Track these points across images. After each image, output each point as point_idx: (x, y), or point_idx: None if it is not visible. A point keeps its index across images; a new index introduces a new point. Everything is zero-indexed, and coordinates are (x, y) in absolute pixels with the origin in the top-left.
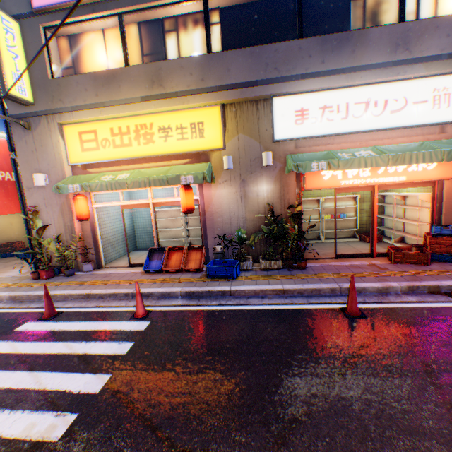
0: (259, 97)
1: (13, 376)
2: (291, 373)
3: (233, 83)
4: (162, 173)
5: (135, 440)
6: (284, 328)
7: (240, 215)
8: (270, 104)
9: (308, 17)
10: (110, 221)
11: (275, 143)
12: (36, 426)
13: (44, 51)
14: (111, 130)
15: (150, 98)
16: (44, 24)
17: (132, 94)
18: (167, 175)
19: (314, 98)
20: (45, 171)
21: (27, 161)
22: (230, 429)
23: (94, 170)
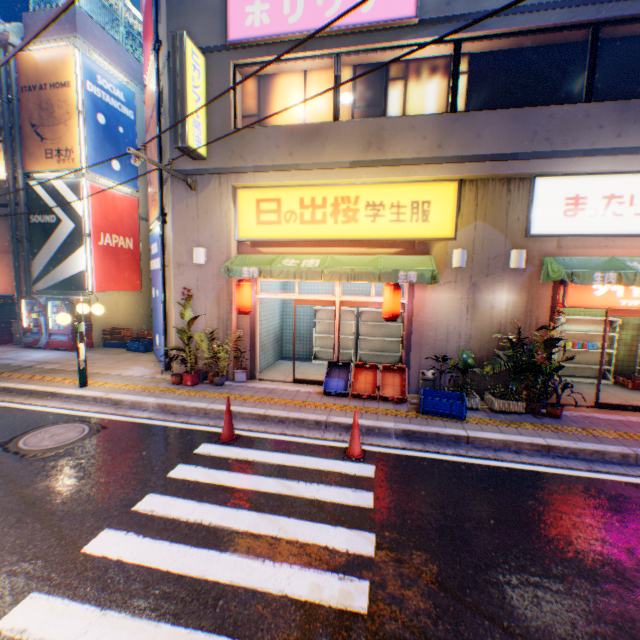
0: (515, 174)
1: (240, 515)
2: (638, 570)
3: (482, 154)
4: (365, 263)
5: (474, 629)
6: (582, 502)
7: (462, 330)
8: (527, 186)
9: (595, 73)
10: (265, 317)
11: (528, 238)
12: (323, 588)
13: (231, 94)
14: (301, 200)
15: (362, 164)
16: (236, 61)
17: (338, 158)
18: (380, 268)
19: (597, 183)
20: (204, 245)
21: (184, 230)
22: (602, 636)
23: (267, 250)
